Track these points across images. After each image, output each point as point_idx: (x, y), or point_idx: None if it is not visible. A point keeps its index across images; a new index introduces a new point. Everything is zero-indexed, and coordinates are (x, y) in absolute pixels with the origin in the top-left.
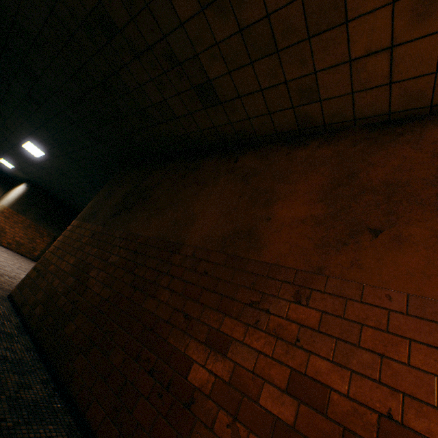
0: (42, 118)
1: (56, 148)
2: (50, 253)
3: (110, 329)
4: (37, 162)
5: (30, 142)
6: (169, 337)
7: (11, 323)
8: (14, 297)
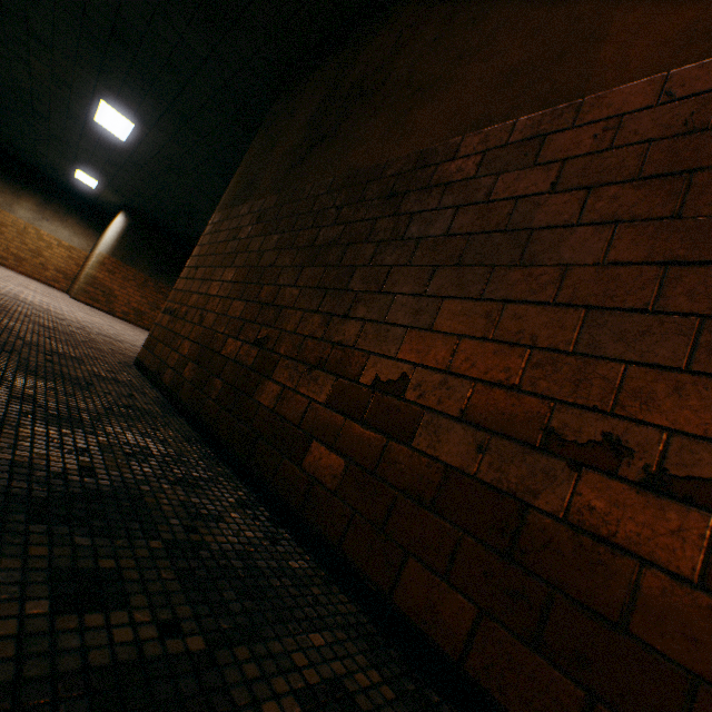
0: (104, 8)
1: (148, 99)
2: (185, 280)
3: (385, 376)
4: (128, 155)
5: (103, 101)
6: (695, 358)
7: (147, 397)
8: (143, 362)
